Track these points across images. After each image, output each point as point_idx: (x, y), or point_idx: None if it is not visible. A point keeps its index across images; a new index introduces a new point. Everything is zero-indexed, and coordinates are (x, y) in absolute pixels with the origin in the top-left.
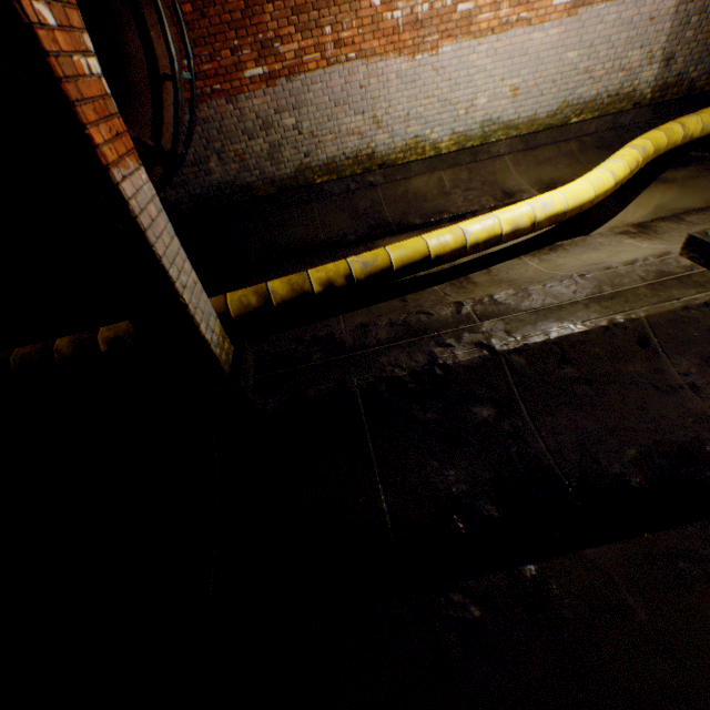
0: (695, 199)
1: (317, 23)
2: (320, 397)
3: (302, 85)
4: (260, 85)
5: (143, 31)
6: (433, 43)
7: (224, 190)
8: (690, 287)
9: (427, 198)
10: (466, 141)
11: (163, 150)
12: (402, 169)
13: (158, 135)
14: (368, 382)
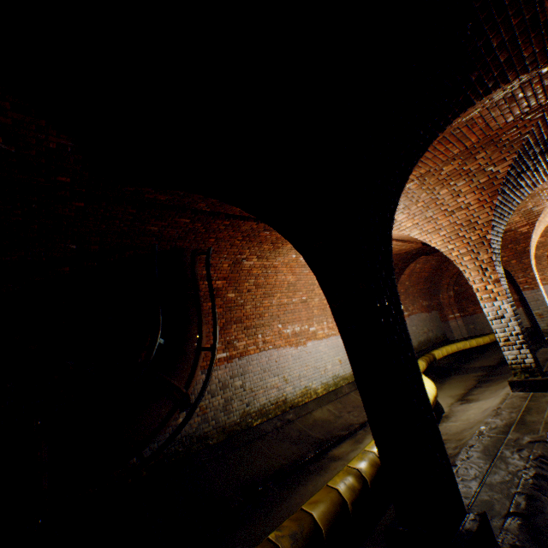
0: (456, 390)
1: (255, 333)
2: (527, 508)
3: (246, 361)
4: (223, 362)
5: (200, 325)
6: (303, 342)
7: (184, 441)
8: (543, 396)
9: (330, 420)
10: (328, 387)
11: (189, 395)
12: (304, 406)
13: (188, 385)
14: (530, 482)
